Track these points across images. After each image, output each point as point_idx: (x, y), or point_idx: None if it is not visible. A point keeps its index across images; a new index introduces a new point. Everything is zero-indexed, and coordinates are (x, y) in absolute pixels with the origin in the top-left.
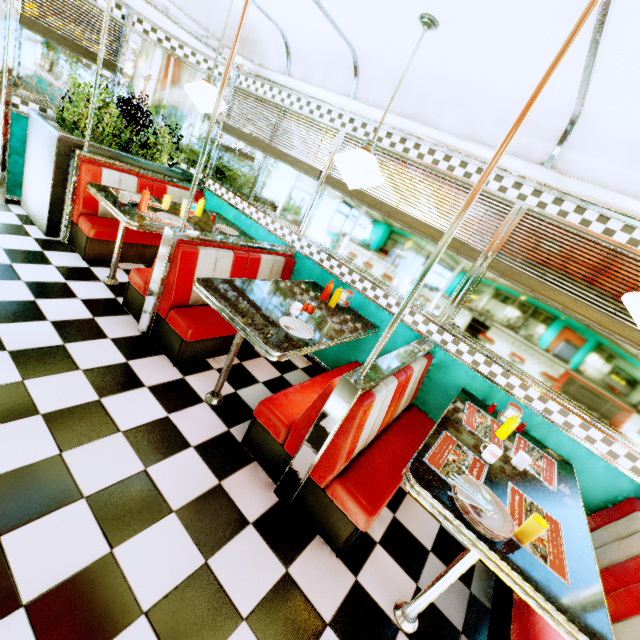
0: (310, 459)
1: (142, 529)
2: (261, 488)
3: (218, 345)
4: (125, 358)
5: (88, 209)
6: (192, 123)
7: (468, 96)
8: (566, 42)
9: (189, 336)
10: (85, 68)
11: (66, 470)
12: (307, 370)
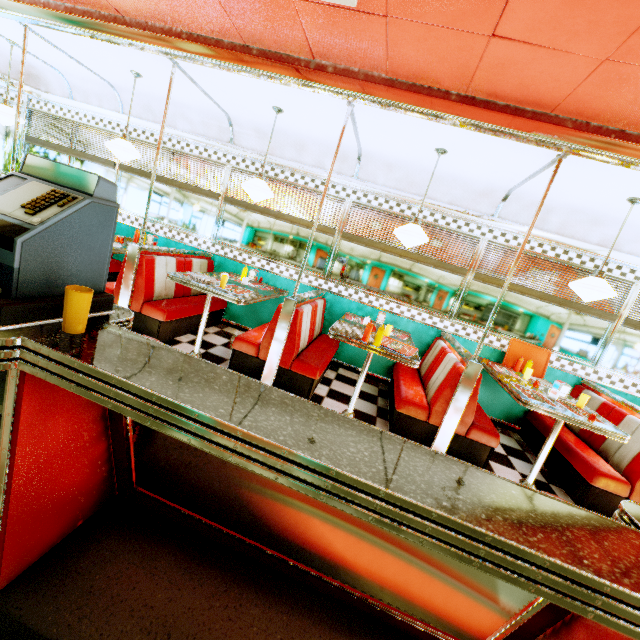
0: (127, 296)
1: None
2: None
3: None
4: None
5: None
6: None
7: (183, 110)
8: (169, 88)
9: None
10: None
11: None
12: None
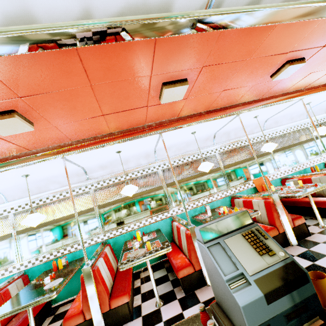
0: (97, 306)
1: None
2: None
3: None
4: None
5: None
6: None
7: (53, 179)
8: (66, 170)
9: None
10: None
11: None
12: None
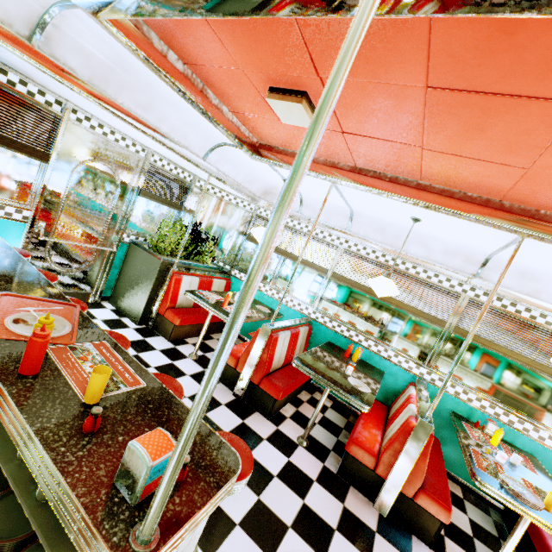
0: (402, 477)
1: (329, 544)
2: (365, 505)
3: (286, 398)
4: (241, 419)
5: (172, 304)
6: (222, 234)
7: (426, 239)
8: (510, 261)
9: (281, 397)
10: (164, 210)
11: (269, 509)
12: (333, 408)
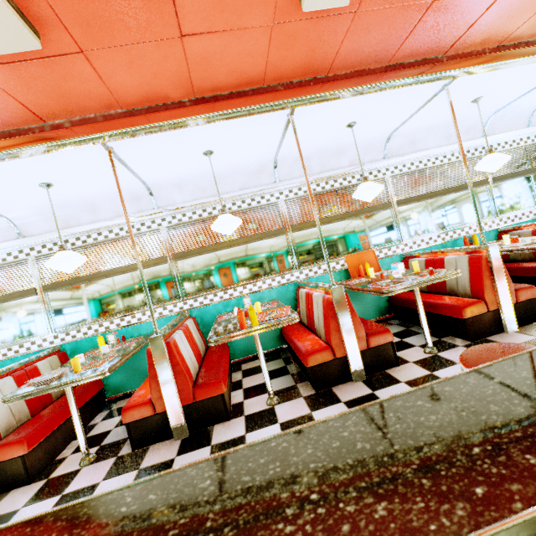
0: None
1: None
2: None
3: None
4: None
5: None
6: None
7: None
8: None
9: None
10: None
11: None
12: None
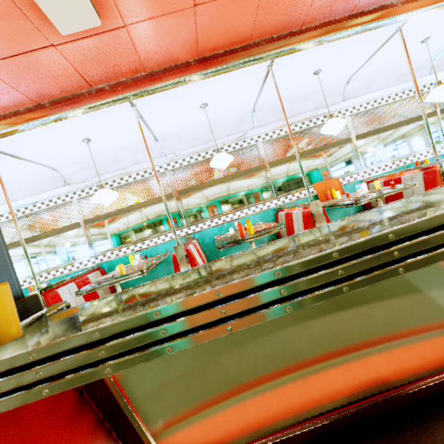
0: None
1: None
2: None
3: None
4: None
5: None
6: None
7: (17, 184)
8: None
9: None
10: None
11: None
12: None
